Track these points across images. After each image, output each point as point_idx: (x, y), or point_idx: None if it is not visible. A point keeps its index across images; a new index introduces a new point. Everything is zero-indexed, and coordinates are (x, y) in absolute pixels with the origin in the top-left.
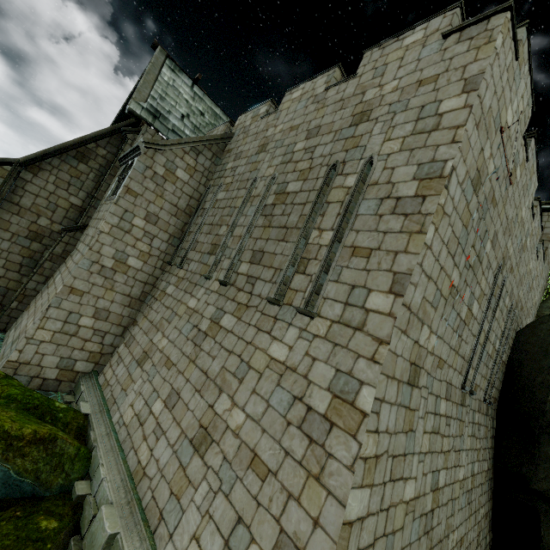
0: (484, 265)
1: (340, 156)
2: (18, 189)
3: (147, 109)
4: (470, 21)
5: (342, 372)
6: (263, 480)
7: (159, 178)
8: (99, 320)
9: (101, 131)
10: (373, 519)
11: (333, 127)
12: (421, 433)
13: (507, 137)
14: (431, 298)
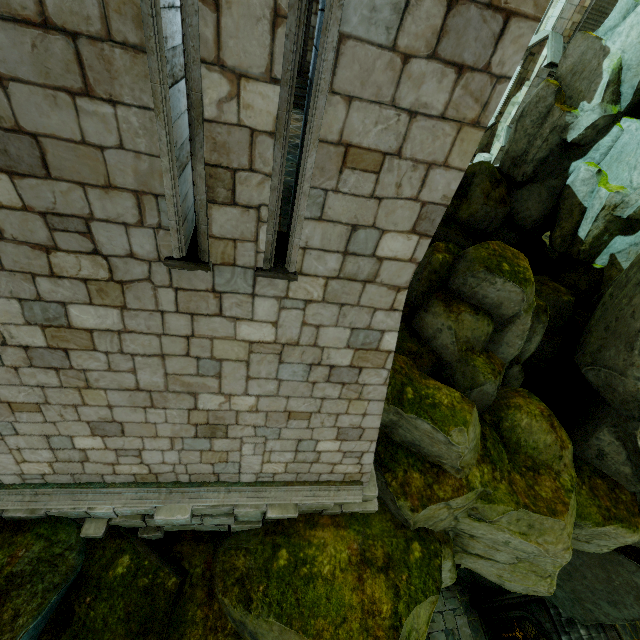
0: None
1: None
2: None
3: None
4: None
5: (360, 330)
6: (309, 419)
7: None
8: None
9: None
10: None
11: None
12: None
13: None
14: None
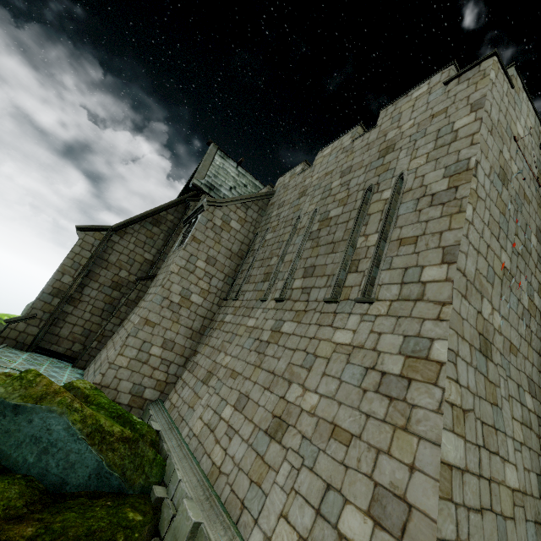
0: (534, 257)
1: (374, 180)
2: (108, 249)
3: (205, 184)
4: (464, 69)
5: (410, 336)
6: (347, 445)
7: (217, 228)
8: (166, 350)
9: (171, 202)
10: (474, 480)
11: (363, 163)
12: (509, 416)
13: (523, 146)
14: (485, 272)
